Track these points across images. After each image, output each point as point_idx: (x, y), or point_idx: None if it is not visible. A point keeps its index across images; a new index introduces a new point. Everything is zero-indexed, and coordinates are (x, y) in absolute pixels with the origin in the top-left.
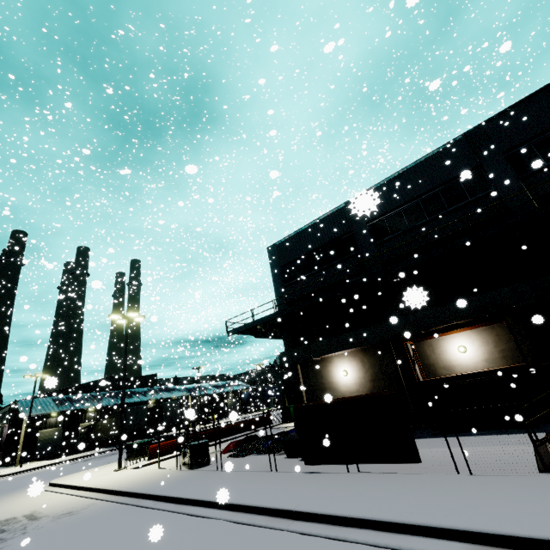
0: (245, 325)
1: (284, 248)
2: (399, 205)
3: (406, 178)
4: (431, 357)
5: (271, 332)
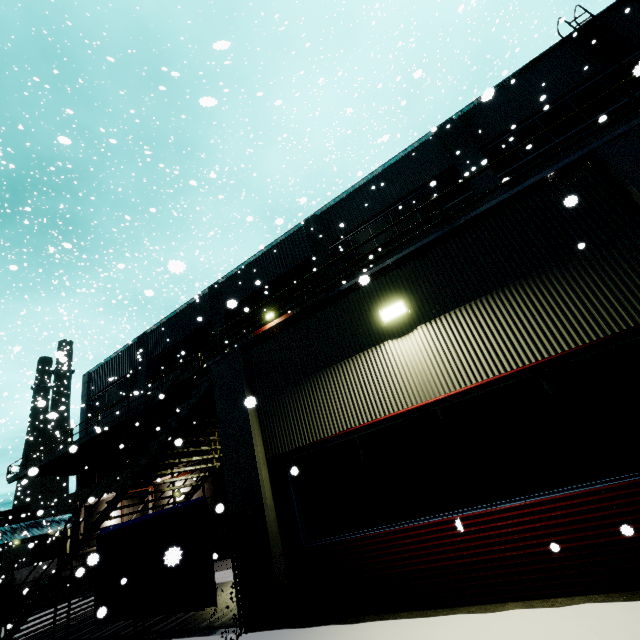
0: (21, 472)
1: (95, 377)
2: (168, 347)
3: (177, 320)
4: (162, 502)
5: (71, 471)
